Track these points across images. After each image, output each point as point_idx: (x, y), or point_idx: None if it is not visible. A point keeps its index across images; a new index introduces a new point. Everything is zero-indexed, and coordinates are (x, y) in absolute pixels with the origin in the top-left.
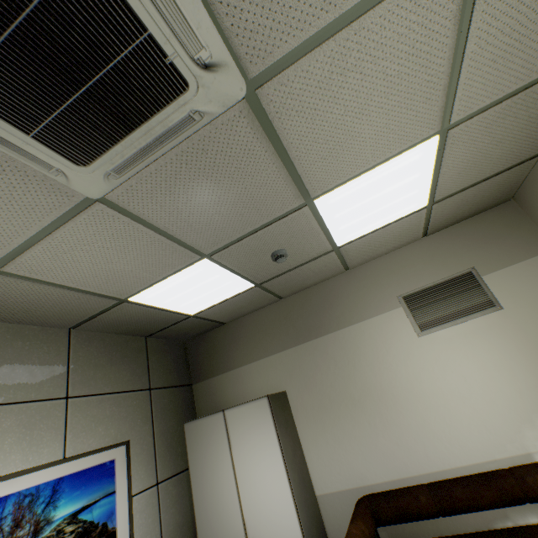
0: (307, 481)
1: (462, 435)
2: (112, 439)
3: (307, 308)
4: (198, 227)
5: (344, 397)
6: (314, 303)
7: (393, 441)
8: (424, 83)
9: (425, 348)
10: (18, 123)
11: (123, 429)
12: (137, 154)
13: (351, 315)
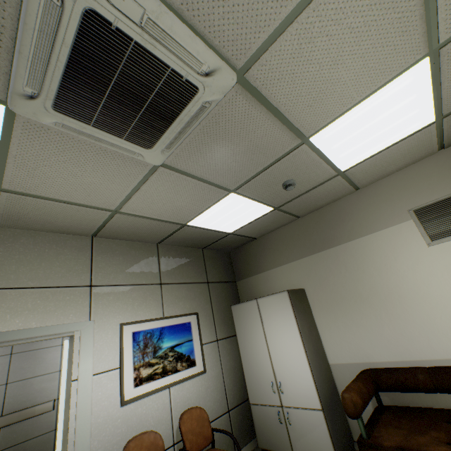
0: (321, 352)
1: None
2: (187, 310)
3: (321, 224)
4: (223, 172)
5: (353, 295)
6: (327, 219)
7: (397, 332)
8: (396, 21)
9: (435, 256)
10: (117, 134)
11: (194, 305)
12: (176, 136)
13: (361, 229)
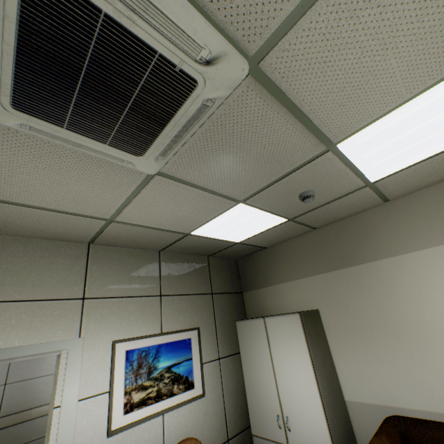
0: (336, 387)
1: None
2: (188, 325)
3: (340, 238)
4: (230, 182)
5: (377, 324)
6: (348, 233)
7: (433, 376)
8: None
9: None
10: (99, 138)
11: (195, 319)
12: (172, 141)
13: (389, 248)
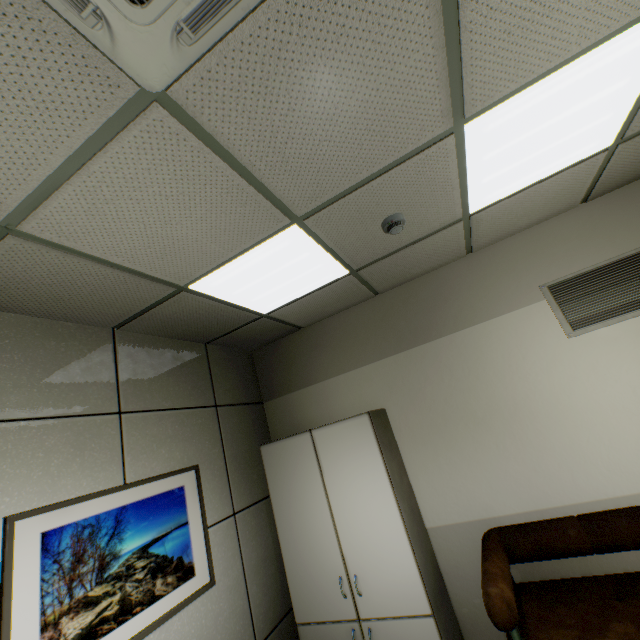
0: (416, 512)
1: (626, 458)
2: (178, 463)
3: (411, 305)
4: (296, 165)
5: (462, 414)
6: (422, 298)
7: (529, 467)
8: None
9: (578, 352)
10: None
11: (190, 452)
12: None
13: (473, 313)
